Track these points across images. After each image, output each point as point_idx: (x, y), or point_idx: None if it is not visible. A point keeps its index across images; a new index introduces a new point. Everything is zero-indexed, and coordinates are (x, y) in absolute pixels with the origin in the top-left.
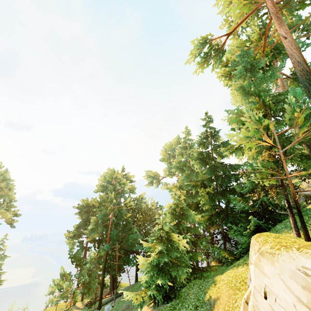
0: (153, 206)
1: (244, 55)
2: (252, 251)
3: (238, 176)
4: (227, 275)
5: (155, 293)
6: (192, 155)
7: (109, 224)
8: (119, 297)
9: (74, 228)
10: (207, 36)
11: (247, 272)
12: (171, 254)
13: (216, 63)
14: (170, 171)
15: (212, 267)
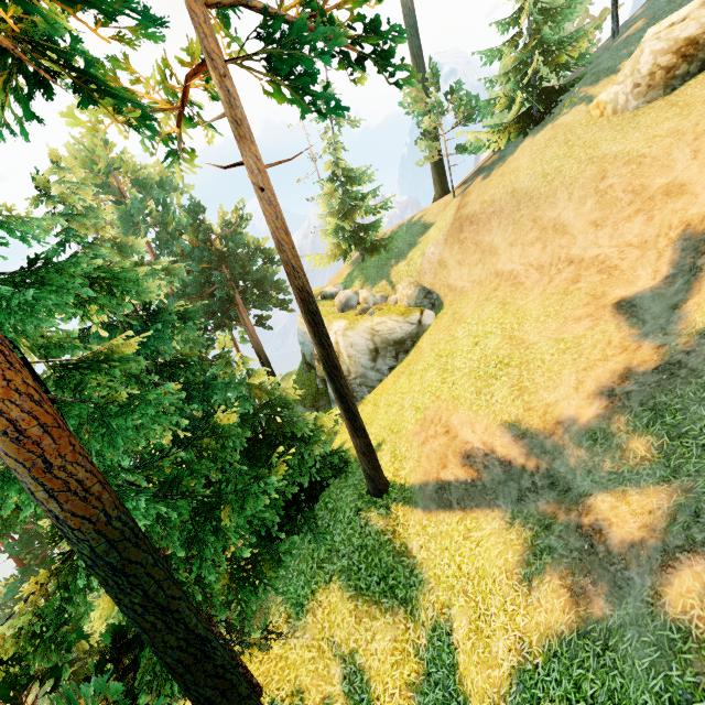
0: None
1: None
2: None
3: None
4: None
5: None
6: None
7: None
8: None
9: None
10: None
11: None
12: None
13: None
14: None
15: None
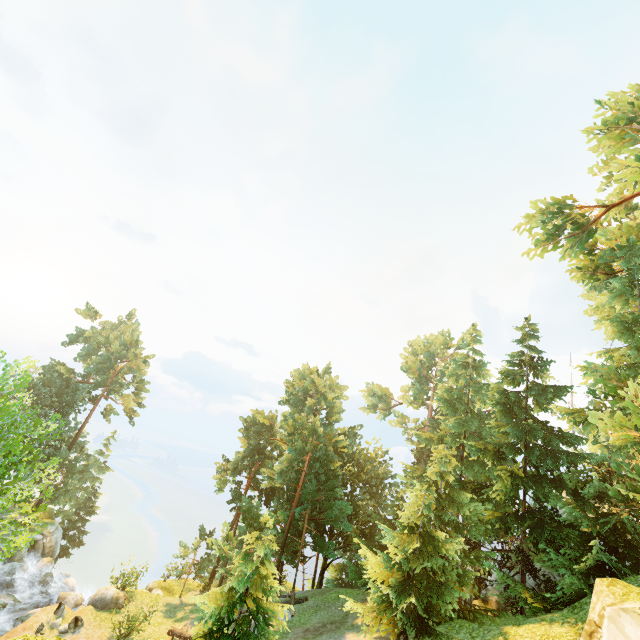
0: (377, 456)
1: (633, 251)
2: (598, 604)
3: (575, 458)
4: (529, 631)
5: (401, 616)
6: (478, 384)
7: (302, 470)
8: (300, 603)
9: (236, 456)
10: (565, 199)
11: (571, 637)
12: (431, 562)
13: (574, 248)
14: (416, 396)
15: (490, 609)
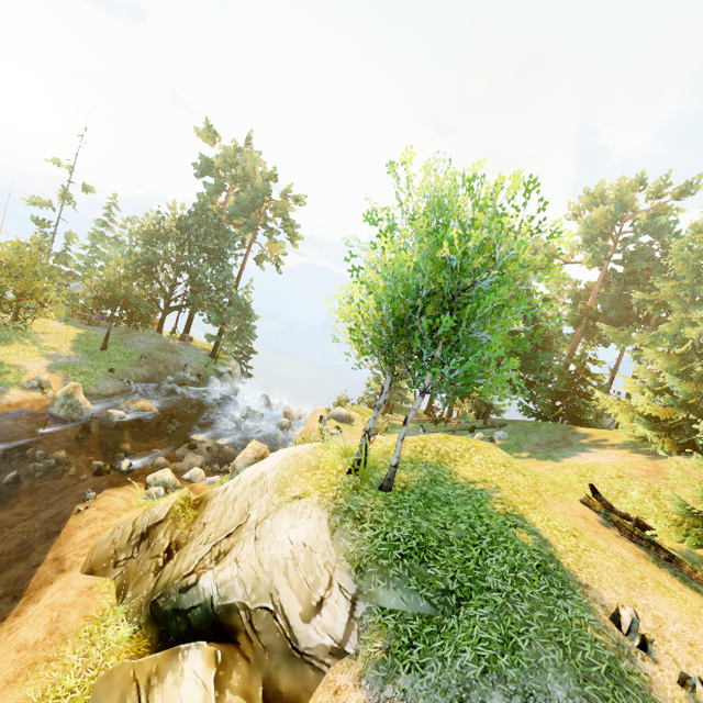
0: (559, 316)
1: None
2: None
3: None
4: None
5: (697, 440)
6: None
7: None
8: (500, 428)
9: None
10: None
11: None
12: None
13: None
14: (594, 255)
15: None
